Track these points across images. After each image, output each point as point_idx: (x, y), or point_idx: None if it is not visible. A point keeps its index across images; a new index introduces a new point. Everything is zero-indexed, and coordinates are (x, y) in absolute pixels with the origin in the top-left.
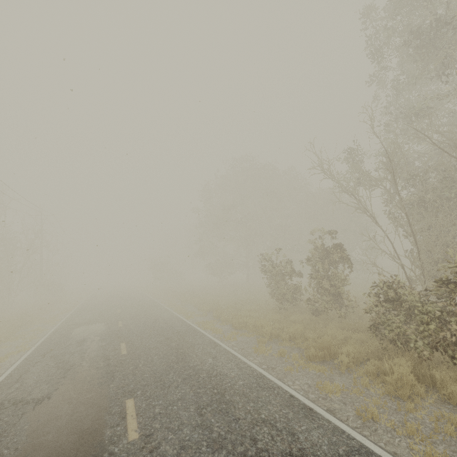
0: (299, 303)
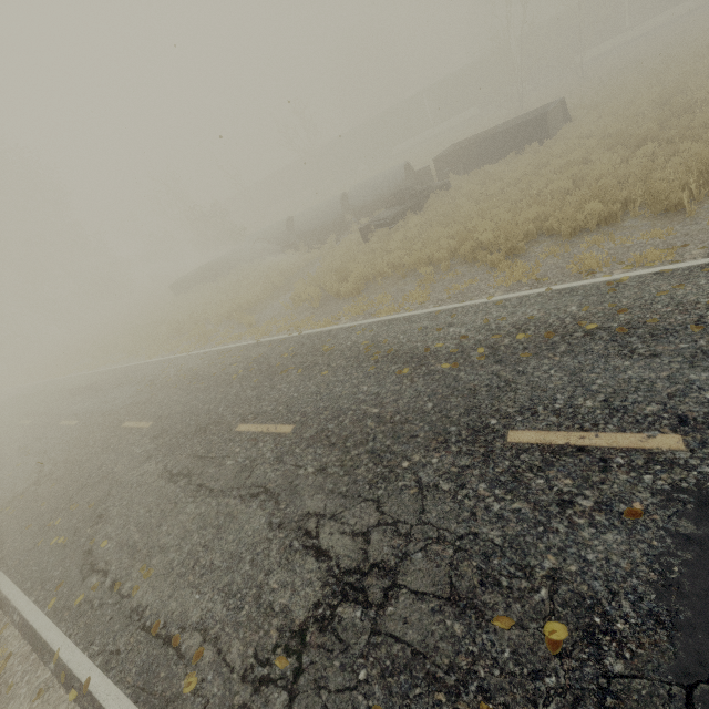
0: None
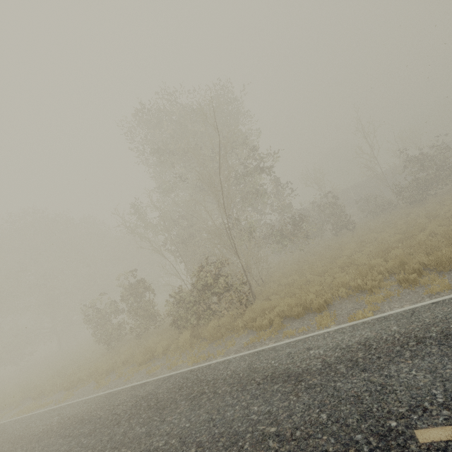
0: (125, 337)
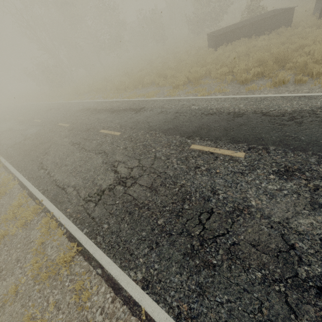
0: None
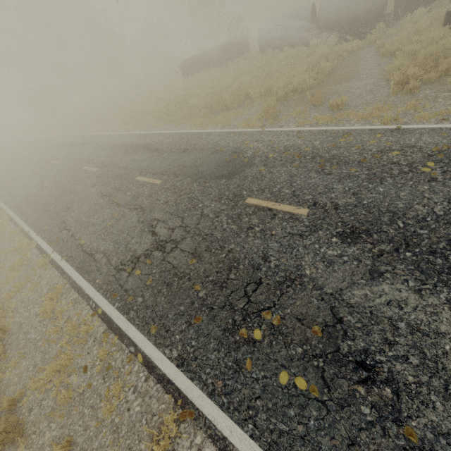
0: None
